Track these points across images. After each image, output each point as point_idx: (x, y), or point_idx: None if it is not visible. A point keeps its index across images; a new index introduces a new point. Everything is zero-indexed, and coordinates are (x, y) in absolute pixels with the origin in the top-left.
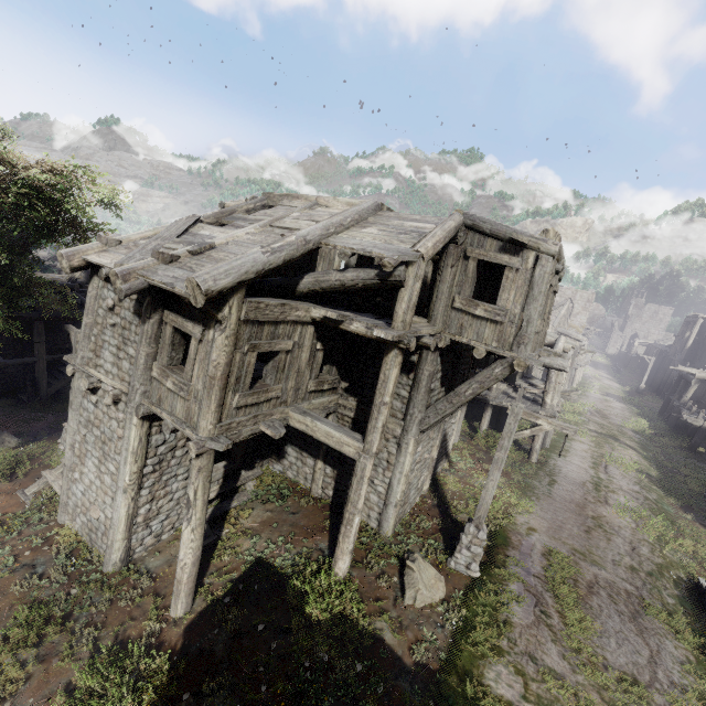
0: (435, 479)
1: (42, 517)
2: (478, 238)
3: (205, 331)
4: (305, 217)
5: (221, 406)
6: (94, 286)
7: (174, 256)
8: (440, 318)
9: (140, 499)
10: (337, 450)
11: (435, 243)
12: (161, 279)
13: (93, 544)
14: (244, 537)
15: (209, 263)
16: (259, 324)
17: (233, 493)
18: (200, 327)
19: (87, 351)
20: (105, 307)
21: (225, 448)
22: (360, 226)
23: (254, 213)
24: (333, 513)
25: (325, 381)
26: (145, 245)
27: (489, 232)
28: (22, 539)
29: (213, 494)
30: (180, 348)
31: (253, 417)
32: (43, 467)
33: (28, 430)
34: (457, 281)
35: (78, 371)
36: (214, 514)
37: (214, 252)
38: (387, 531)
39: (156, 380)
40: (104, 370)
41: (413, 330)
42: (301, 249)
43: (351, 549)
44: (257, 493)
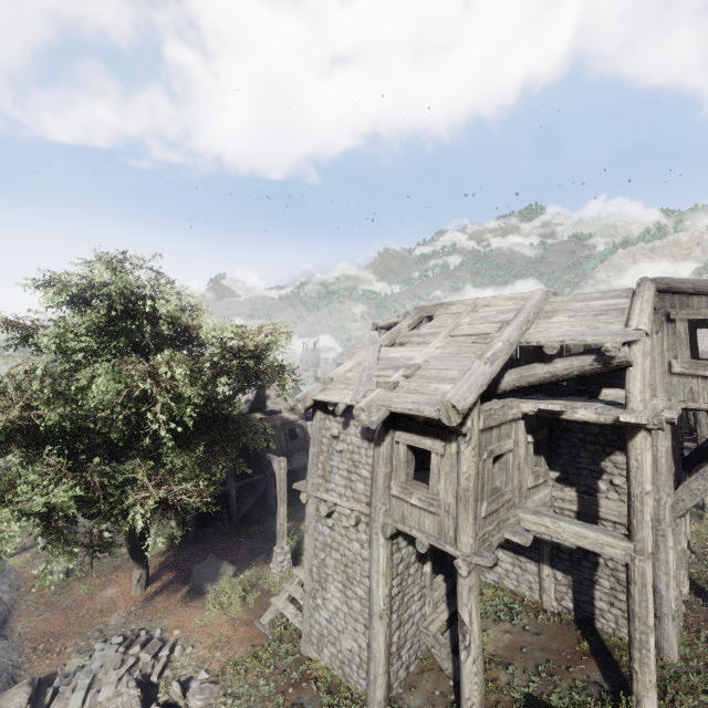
0: (689, 577)
1: (286, 649)
2: (678, 299)
3: (445, 445)
4: (479, 321)
5: (476, 517)
6: (317, 419)
7: (396, 382)
8: (660, 387)
9: (392, 624)
10: (564, 551)
11: (648, 317)
12: (404, 406)
13: (347, 679)
14: (495, 667)
15: (429, 382)
16: (489, 430)
17: (456, 612)
18: (440, 442)
19: (316, 477)
20: (328, 436)
21: (492, 562)
22: (543, 317)
23: (421, 327)
24: (584, 631)
25: (539, 474)
26: (359, 377)
27: (692, 290)
28: (280, 674)
29: (445, 615)
30: (411, 463)
31: (496, 525)
32: (264, 593)
33: (235, 557)
34: (666, 346)
35: (311, 497)
36: (454, 639)
37: (423, 371)
38: (672, 654)
39: (394, 497)
40: (336, 493)
41: (651, 407)
42: (509, 353)
43: (655, 683)
44: (483, 610)
